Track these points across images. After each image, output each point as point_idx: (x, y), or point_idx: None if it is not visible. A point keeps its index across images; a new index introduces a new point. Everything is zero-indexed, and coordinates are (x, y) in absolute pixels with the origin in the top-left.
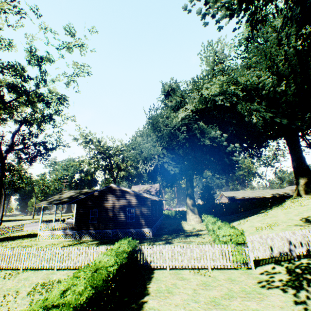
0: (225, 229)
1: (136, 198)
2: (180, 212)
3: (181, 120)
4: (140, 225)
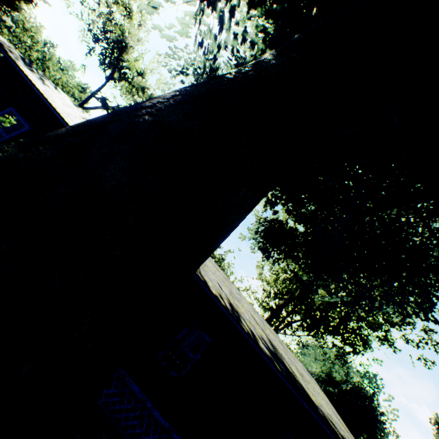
0: None
1: None
2: None
3: None
4: None
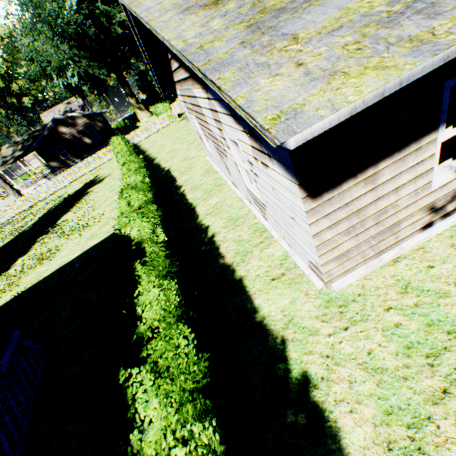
0: (161, 107)
1: (88, 119)
2: (128, 119)
3: (78, 8)
4: (108, 139)
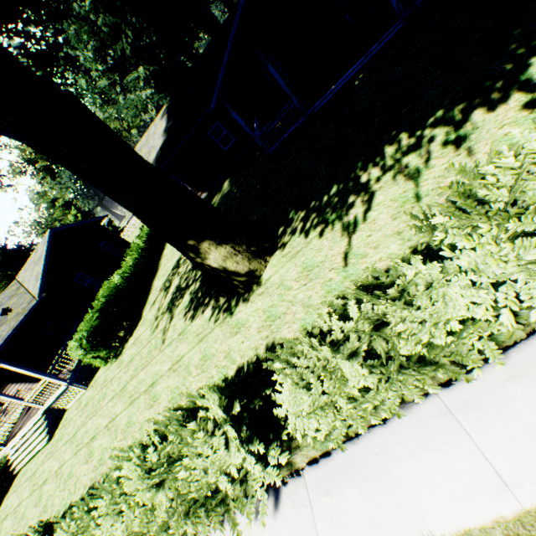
0: None
1: None
2: None
3: None
4: None
